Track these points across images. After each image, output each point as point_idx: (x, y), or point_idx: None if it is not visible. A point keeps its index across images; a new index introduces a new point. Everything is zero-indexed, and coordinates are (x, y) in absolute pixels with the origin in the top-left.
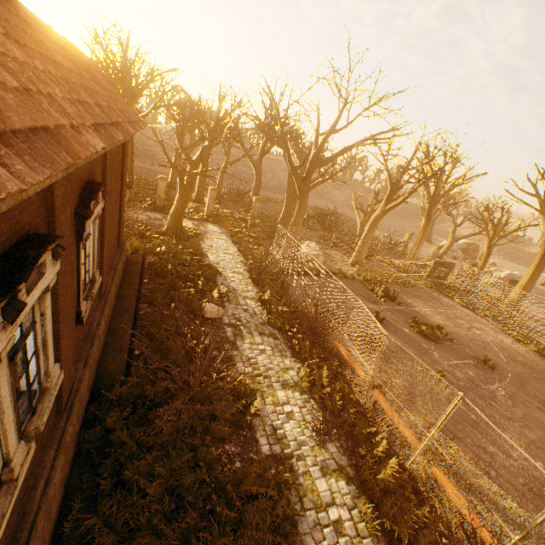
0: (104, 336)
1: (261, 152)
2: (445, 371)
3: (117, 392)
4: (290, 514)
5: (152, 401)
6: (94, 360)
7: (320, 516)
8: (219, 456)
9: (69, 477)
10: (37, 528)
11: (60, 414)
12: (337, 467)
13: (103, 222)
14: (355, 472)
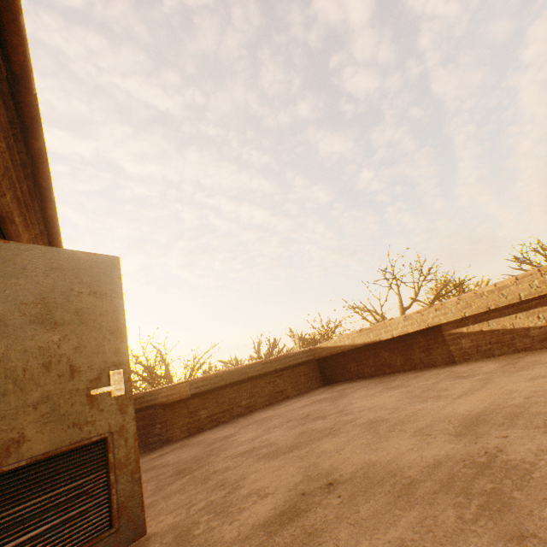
0: None
1: None
2: None
3: None
4: None
5: None
6: None
7: None
8: None
9: None
10: None
11: None
12: None
13: None
14: None
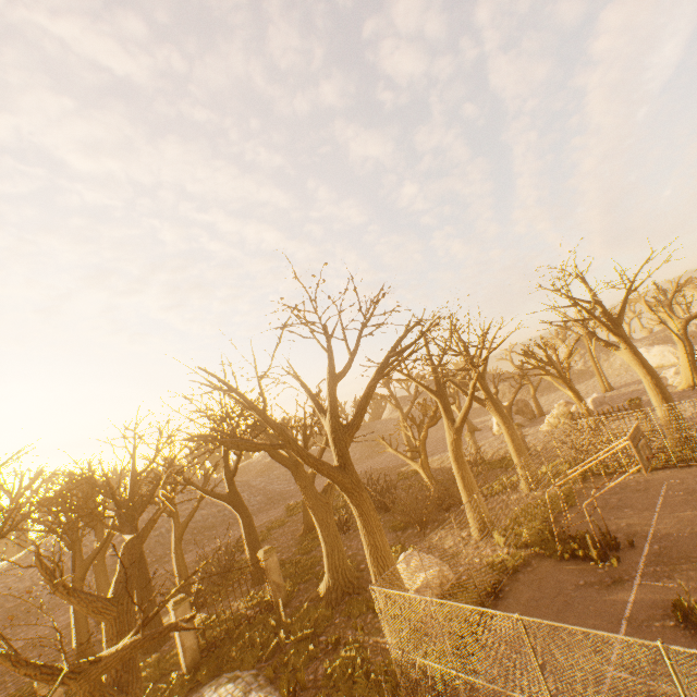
0: None
1: (228, 475)
2: None
3: None
4: None
5: None
6: None
7: None
8: None
9: None
10: None
11: None
12: None
13: None
14: None
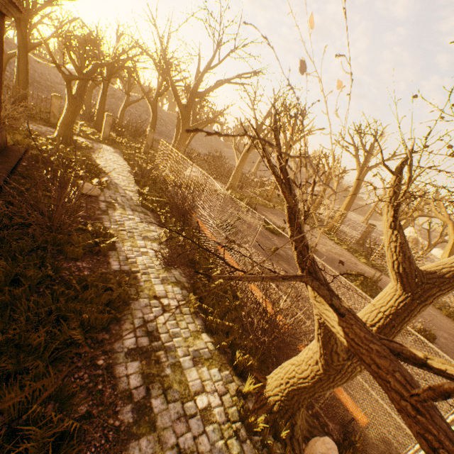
0: None
1: (157, 93)
2: (280, 250)
3: None
4: (126, 299)
5: (5, 226)
6: None
7: (152, 302)
8: (69, 267)
9: None
10: None
11: None
12: (176, 281)
13: None
14: (190, 285)
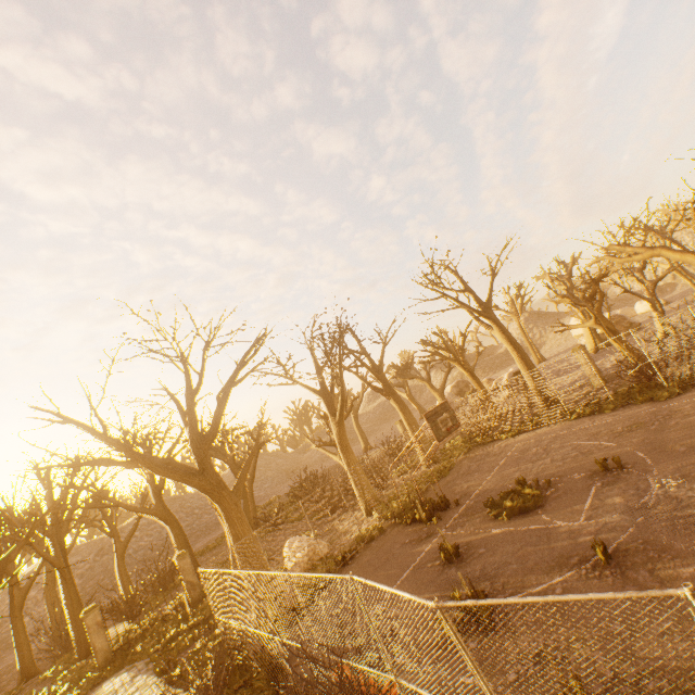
0: None
1: (155, 491)
2: (597, 534)
3: None
4: None
5: None
6: None
7: None
8: None
9: None
10: None
11: None
12: None
13: None
14: None
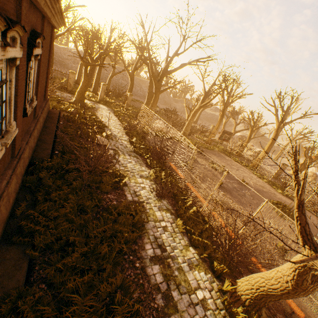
0: (36, 139)
1: (134, 68)
2: (223, 183)
3: (45, 165)
4: (141, 222)
5: (66, 171)
6: (31, 146)
7: (156, 224)
8: (104, 199)
9: (18, 194)
10: (4, 198)
11: (13, 158)
12: (166, 209)
13: (39, 68)
14: (175, 211)
